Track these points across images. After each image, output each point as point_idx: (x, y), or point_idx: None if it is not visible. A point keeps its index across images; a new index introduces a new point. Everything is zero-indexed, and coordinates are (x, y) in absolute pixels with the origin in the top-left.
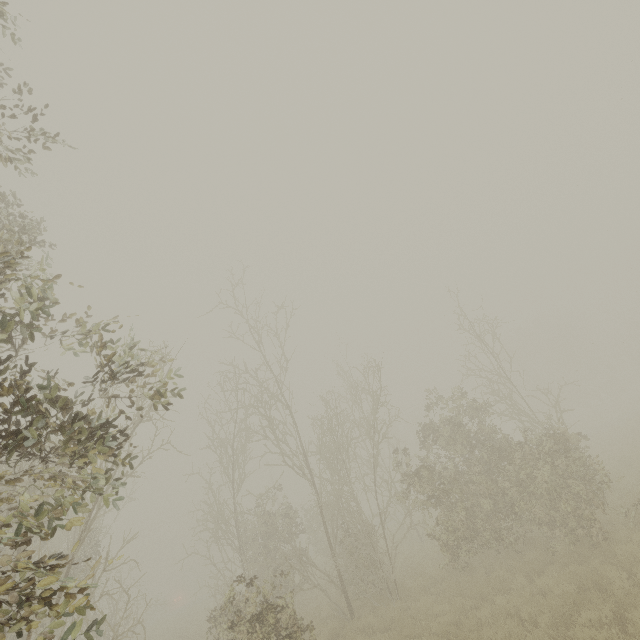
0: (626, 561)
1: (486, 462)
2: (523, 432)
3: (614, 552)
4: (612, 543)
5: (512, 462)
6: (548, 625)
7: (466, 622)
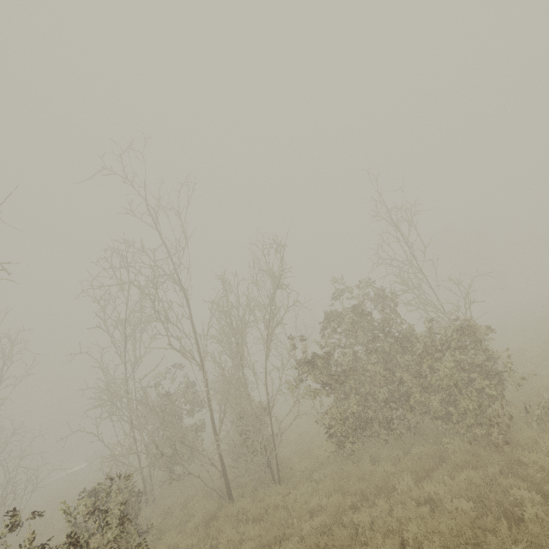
0: (536, 475)
1: (386, 351)
2: (430, 322)
3: (517, 458)
4: (517, 448)
5: (414, 353)
6: None
7: (339, 533)
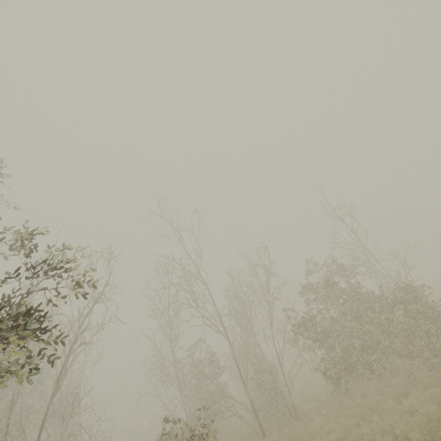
0: None
1: (354, 311)
2: (381, 287)
3: None
4: None
5: (374, 310)
6: (418, 440)
7: (351, 438)
